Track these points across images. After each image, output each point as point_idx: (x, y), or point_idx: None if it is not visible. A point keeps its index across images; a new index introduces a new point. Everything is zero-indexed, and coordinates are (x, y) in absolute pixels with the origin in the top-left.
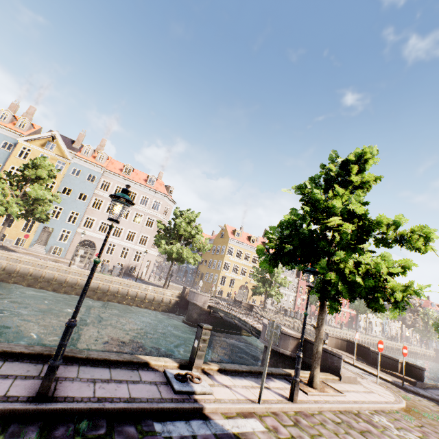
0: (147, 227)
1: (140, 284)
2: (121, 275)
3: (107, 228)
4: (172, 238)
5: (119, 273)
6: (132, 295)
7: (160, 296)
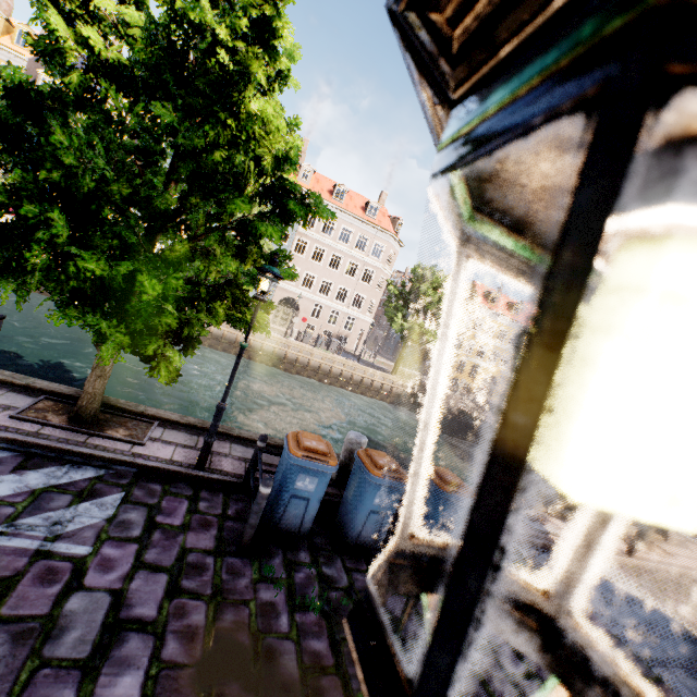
0: (363, 283)
1: (366, 368)
2: (341, 352)
3: (305, 277)
4: (406, 307)
5: (327, 344)
6: (356, 380)
7: (389, 385)
